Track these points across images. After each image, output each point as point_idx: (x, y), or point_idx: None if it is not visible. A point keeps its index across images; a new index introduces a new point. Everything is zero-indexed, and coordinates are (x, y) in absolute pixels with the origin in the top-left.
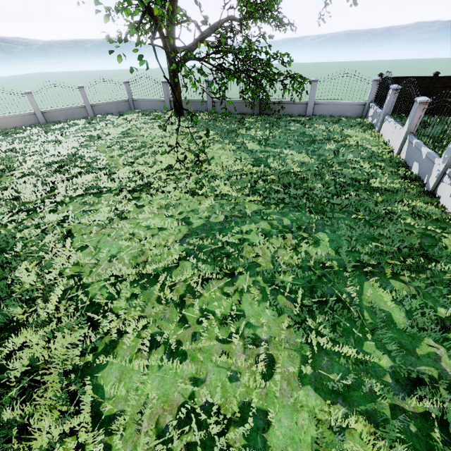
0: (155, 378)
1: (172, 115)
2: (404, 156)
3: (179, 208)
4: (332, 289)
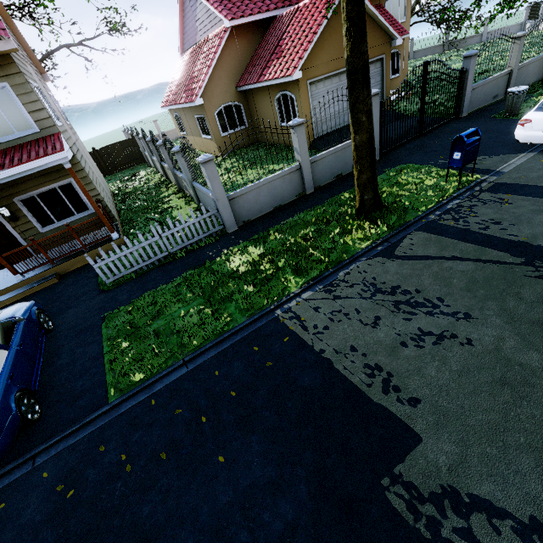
0: None
1: None
2: None
3: None
4: None
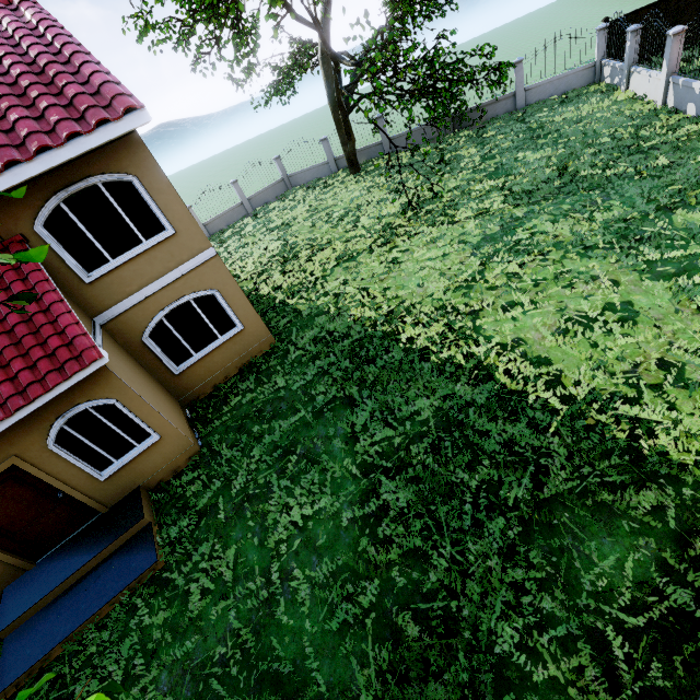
0: (526, 319)
1: (345, 175)
2: (673, 103)
3: (445, 238)
4: (643, 231)
